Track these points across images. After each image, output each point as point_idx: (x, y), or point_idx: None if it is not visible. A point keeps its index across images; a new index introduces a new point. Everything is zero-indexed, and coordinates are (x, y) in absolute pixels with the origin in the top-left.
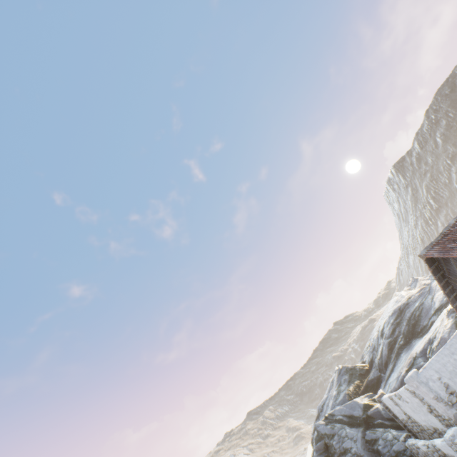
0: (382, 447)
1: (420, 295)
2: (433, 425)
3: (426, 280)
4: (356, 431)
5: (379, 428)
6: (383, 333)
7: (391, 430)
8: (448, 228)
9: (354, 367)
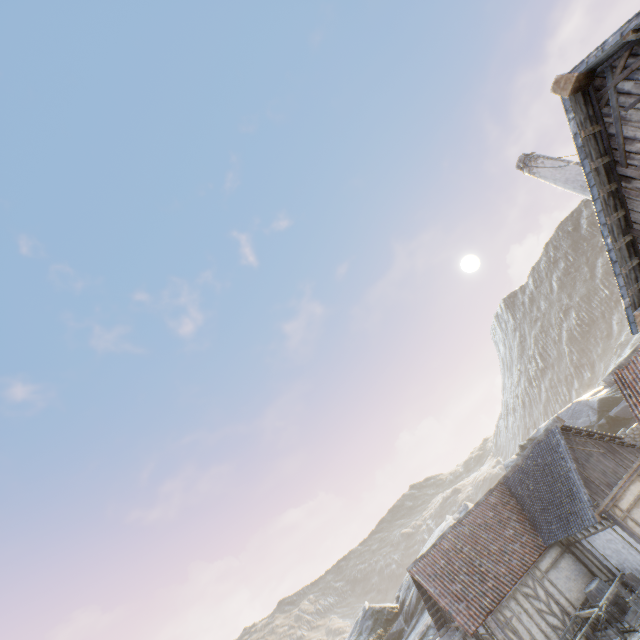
0: None
1: None
2: None
3: None
4: None
5: None
6: None
7: None
8: (442, 538)
9: (382, 608)
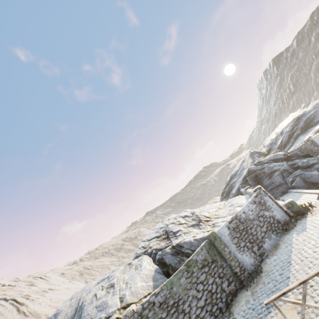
0: (301, 164)
1: (314, 108)
2: None
3: (318, 101)
4: (281, 163)
5: (296, 160)
6: (282, 132)
7: (305, 158)
8: None
9: (260, 152)
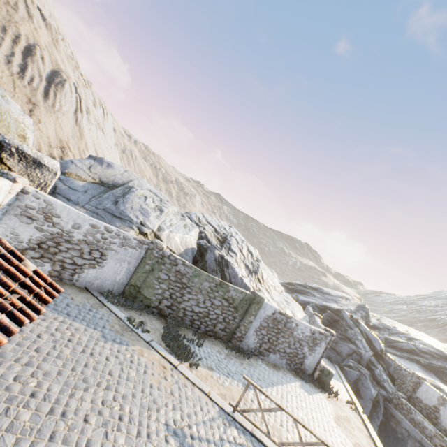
0: (377, 373)
1: None
2: None
3: None
4: (369, 349)
5: (381, 366)
6: (412, 340)
7: (387, 377)
8: None
9: (369, 316)
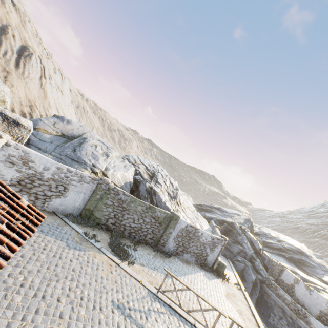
0: (256, 265)
1: (318, 264)
2: (305, 306)
3: None
4: (251, 249)
5: (259, 260)
6: (281, 242)
7: (263, 267)
8: None
9: (253, 226)
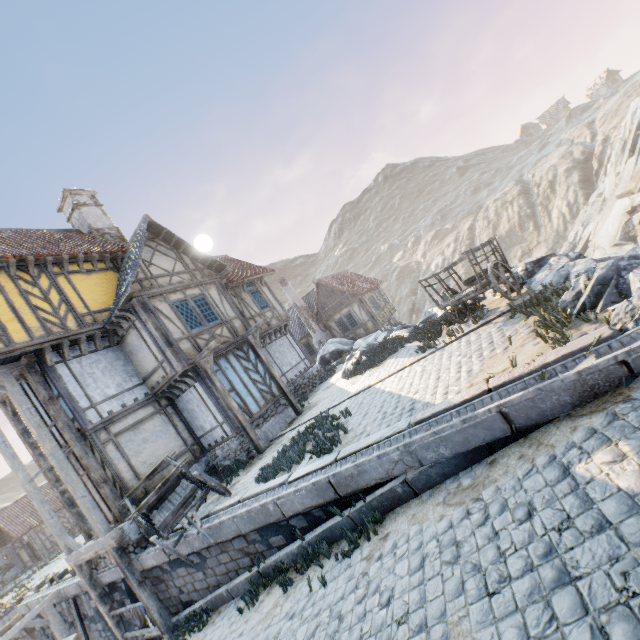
0: None
1: None
2: None
3: None
4: None
5: None
6: None
7: None
8: (24, 497)
9: None
